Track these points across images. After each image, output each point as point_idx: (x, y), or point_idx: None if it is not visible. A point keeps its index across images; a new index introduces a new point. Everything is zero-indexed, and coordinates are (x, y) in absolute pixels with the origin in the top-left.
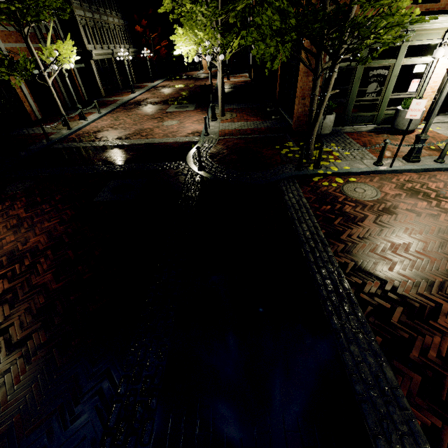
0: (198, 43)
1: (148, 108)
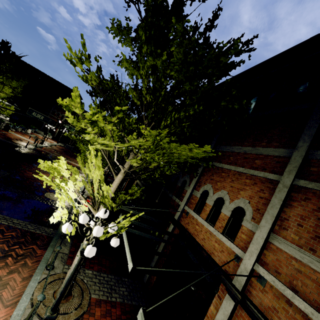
0: None
1: None
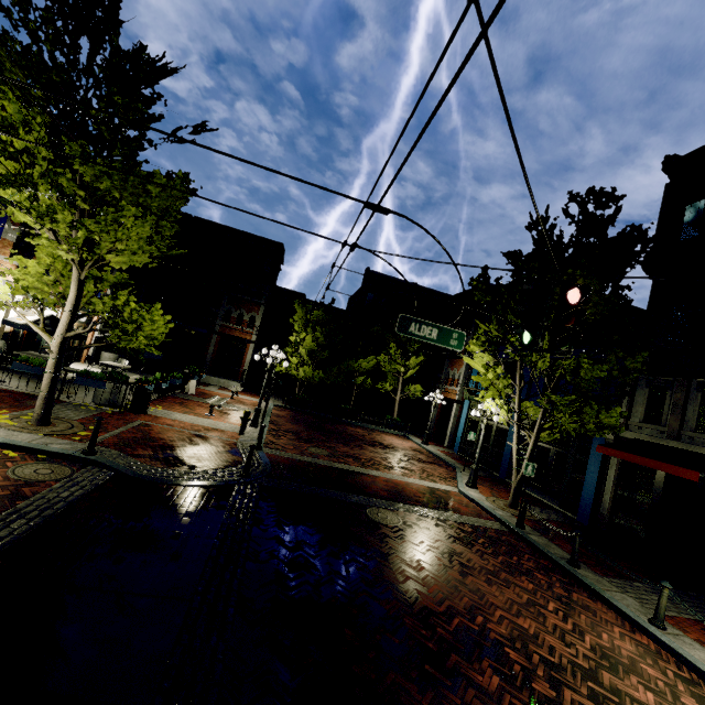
0: None
1: None
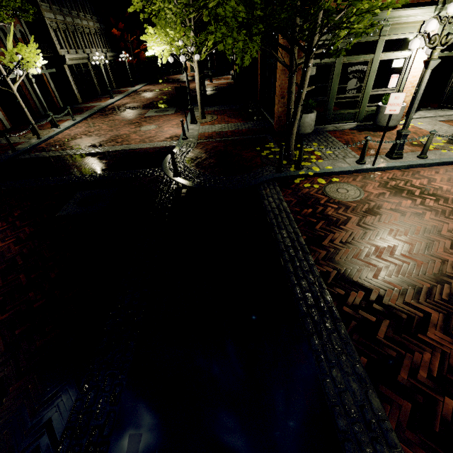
0: (170, 42)
1: (126, 113)
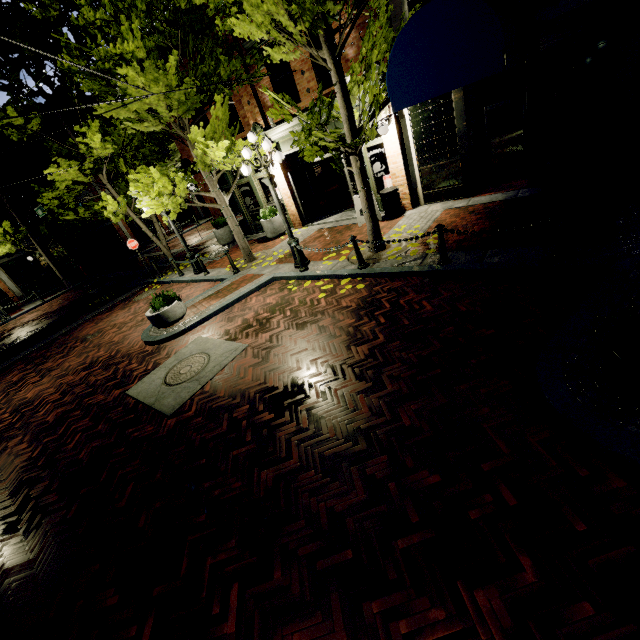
0: None
1: None
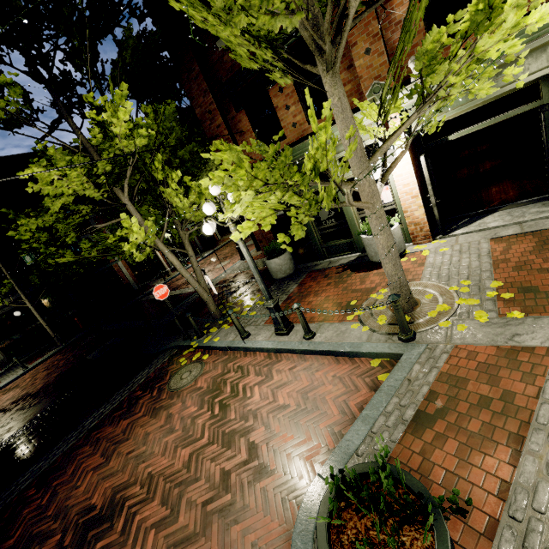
0: None
1: None
